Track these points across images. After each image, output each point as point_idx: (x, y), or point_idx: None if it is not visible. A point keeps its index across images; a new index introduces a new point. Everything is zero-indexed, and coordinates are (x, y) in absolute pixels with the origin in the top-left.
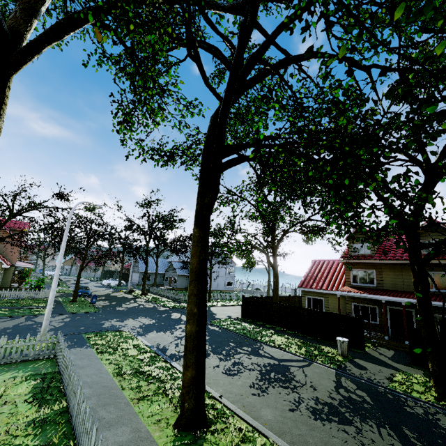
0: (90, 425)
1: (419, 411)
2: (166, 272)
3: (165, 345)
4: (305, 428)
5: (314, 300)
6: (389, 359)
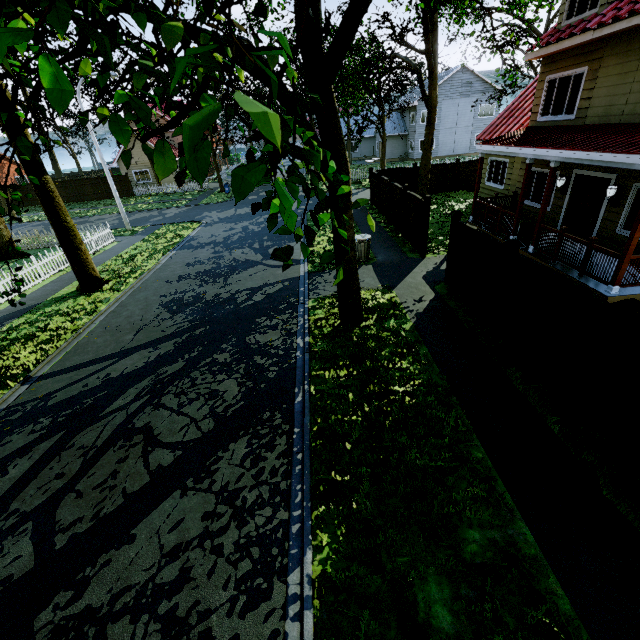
0: (4, 276)
1: (267, 323)
2: (376, 135)
3: (202, 236)
4: (141, 307)
5: (497, 164)
6: (429, 271)
